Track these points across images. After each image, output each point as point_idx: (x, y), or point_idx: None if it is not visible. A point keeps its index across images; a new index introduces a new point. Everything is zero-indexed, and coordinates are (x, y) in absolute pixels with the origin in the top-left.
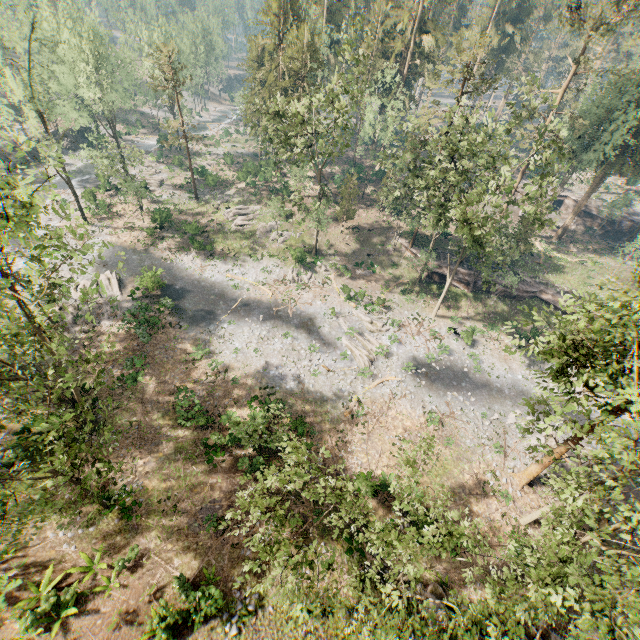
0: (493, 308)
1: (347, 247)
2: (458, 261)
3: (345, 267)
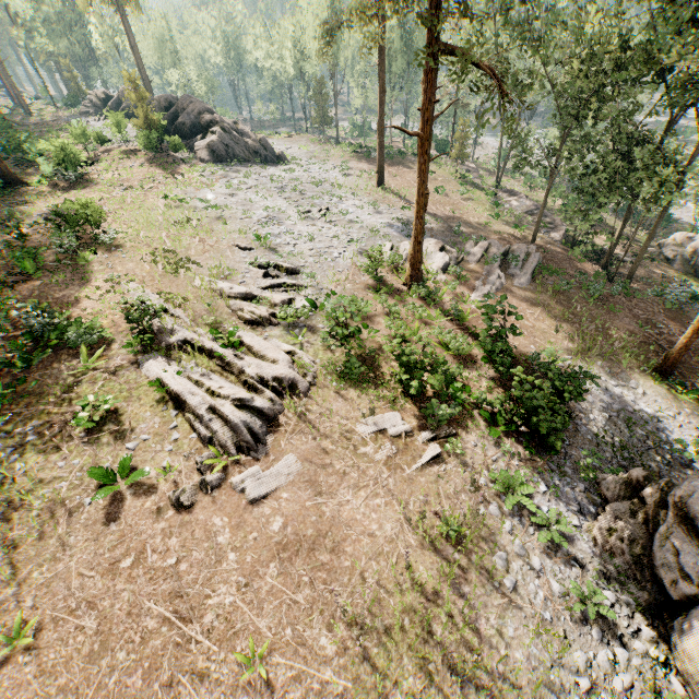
0: None
1: None
2: None
3: None
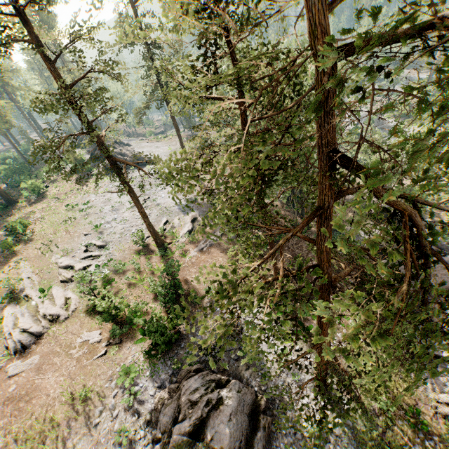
0: None
1: None
2: None
3: None
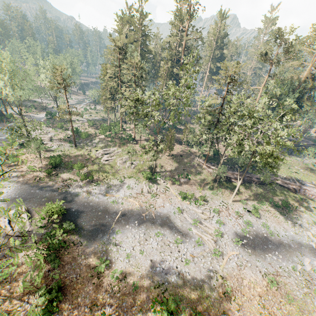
0: (256, 191)
1: (171, 166)
2: (245, 171)
3: (175, 179)
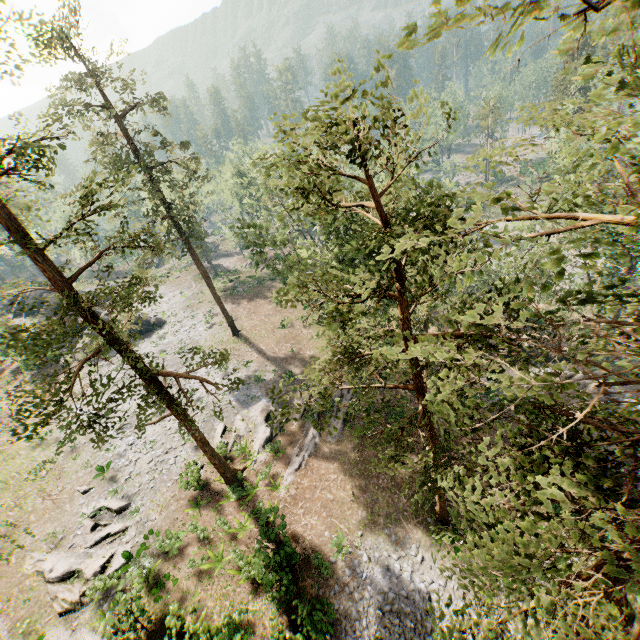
0: None
1: None
2: None
3: None
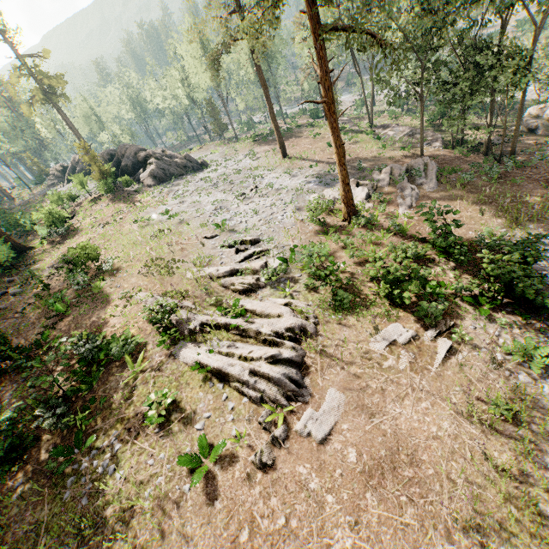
0: None
1: None
2: None
3: None
